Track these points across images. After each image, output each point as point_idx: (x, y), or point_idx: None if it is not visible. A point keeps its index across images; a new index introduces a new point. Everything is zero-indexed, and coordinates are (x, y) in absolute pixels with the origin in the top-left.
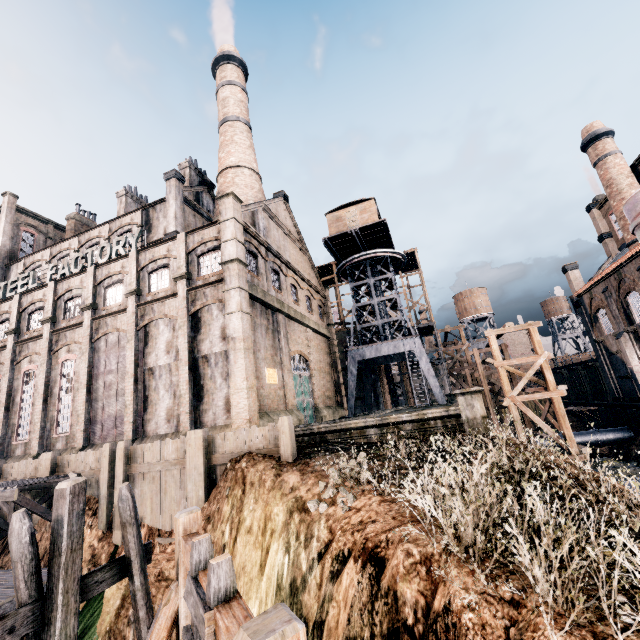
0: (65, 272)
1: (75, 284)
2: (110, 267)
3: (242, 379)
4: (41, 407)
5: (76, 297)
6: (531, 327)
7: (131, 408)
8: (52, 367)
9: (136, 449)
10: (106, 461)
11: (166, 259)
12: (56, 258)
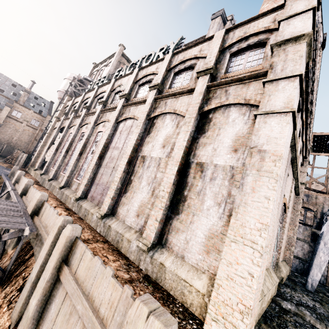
0: (122, 73)
1: (124, 81)
2: (148, 69)
3: (259, 225)
4: (76, 157)
5: (122, 91)
6: None
7: (115, 185)
8: (92, 134)
9: (77, 247)
10: (51, 238)
11: (194, 59)
12: None
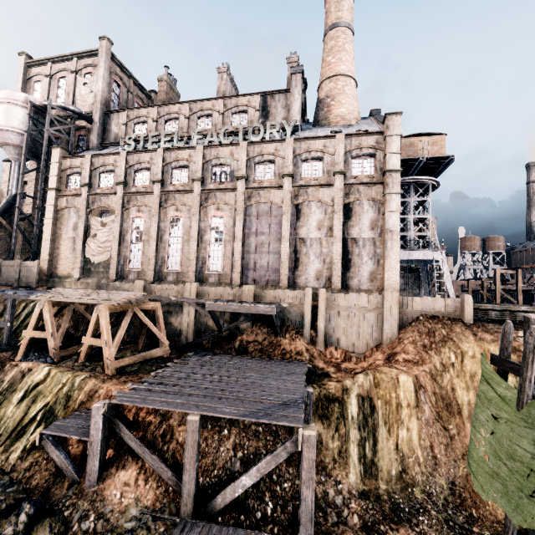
0: (214, 140)
1: (224, 153)
2: (262, 147)
3: (396, 262)
4: (196, 248)
5: (222, 165)
6: None
7: (287, 264)
8: (201, 219)
9: (332, 295)
10: (309, 300)
11: (320, 153)
12: (163, 118)
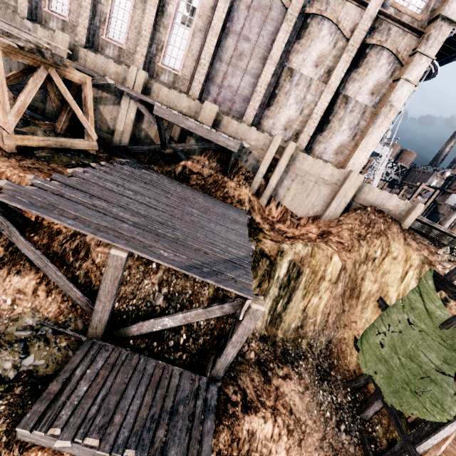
0: None
1: None
2: None
3: (374, 144)
4: (153, 20)
5: None
6: None
7: (260, 97)
8: None
9: (299, 154)
10: (274, 149)
11: None
12: None
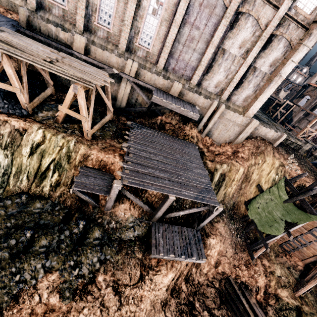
0: None
1: None
2: None
3: (266, 98)
4: (133, 14)
5: None
6: None
7: (203, 68)
8: None
9: (225, 111)
10: (212, 109)
11: None
12: None
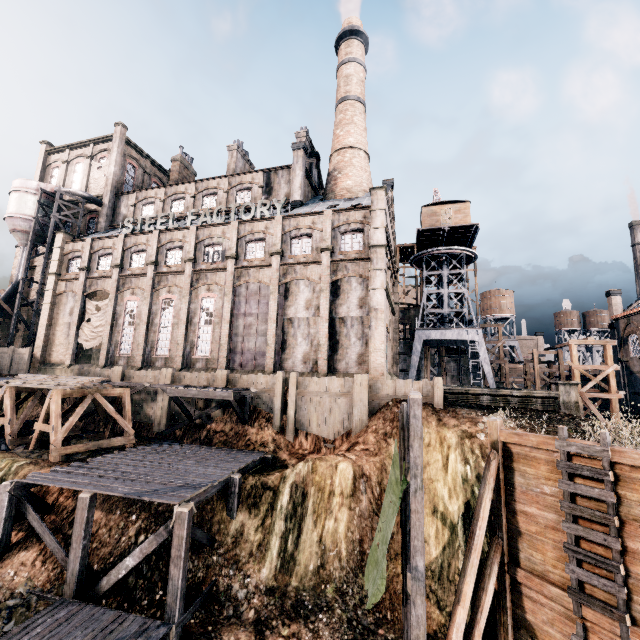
0: (207, 220)
1: (217, 233)
2: (253, 225)
3: (381, 342)
4: (184, 332)
5: (215, 244)
6: (607, 344)
7: (273, 347)
8: (192, 300)
9: (304, 380)
10: (280, 384)
11: (309, 229)
12: (170, 198)
